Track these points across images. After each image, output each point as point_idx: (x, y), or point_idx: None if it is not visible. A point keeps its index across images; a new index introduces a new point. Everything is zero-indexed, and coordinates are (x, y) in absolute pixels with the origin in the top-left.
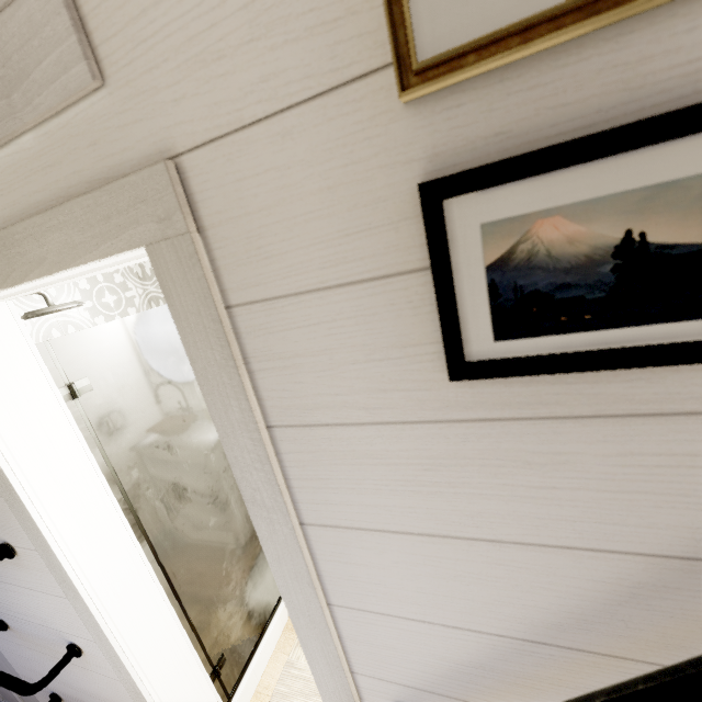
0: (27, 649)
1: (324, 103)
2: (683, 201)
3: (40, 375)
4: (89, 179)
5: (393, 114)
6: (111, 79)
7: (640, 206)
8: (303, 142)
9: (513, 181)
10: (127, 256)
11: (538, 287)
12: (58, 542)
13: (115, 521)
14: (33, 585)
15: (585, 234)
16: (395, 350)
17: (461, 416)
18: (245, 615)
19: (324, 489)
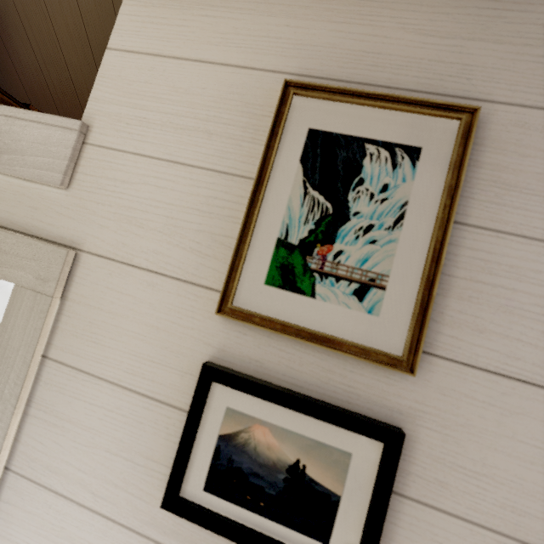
0: None
1: (180, 285)
2: (328, 458)
3: None
4: (14, 221)
5: (212, 315)
6: (73, 190)
7: (307, 448)
8: (158, 294)
9: (251, 395)
10: None
11: (242, 466)
12: None
13: None
14: None
15: (277, 447)
16: (140, 457)
17: (159, 537)
18: None
19: None
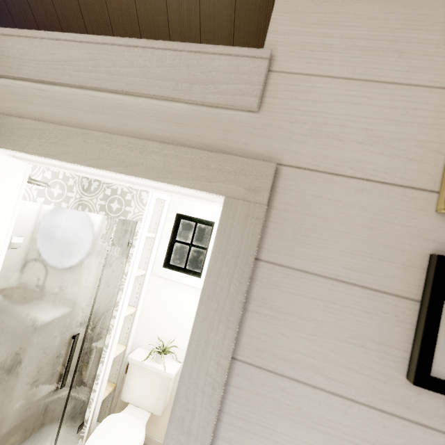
0: None
1: (389, 188)
2: None
3: (6, 222)
4: (207, 143)
5: (427, 213)
6: (263, 112)
7: None
8: (367, 198)
9: None
10: (189, 192)
11: None
12: None
13: None
14: None
15: None
16: (371, 342)
17: (402, 413)
18: None
19: (251, 434)
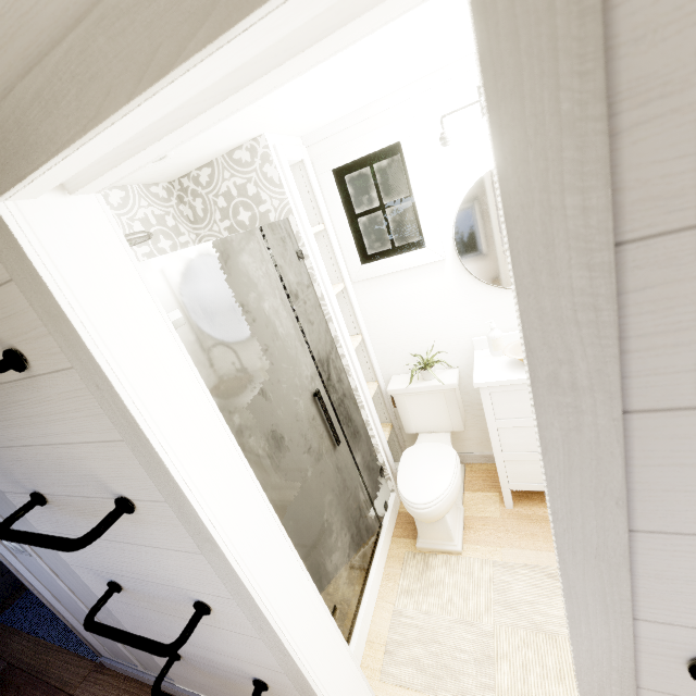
0: (143, 610)
1: None
2: None
3: (143, 291)
4: None
5: None
6: None
7: None
8: None
9: None
10: None
11: None
12: (190, 488)
13: (239, 466)
14: (154, 541)
15: None
16: None
17: None
18: (348, 567)
19: None
